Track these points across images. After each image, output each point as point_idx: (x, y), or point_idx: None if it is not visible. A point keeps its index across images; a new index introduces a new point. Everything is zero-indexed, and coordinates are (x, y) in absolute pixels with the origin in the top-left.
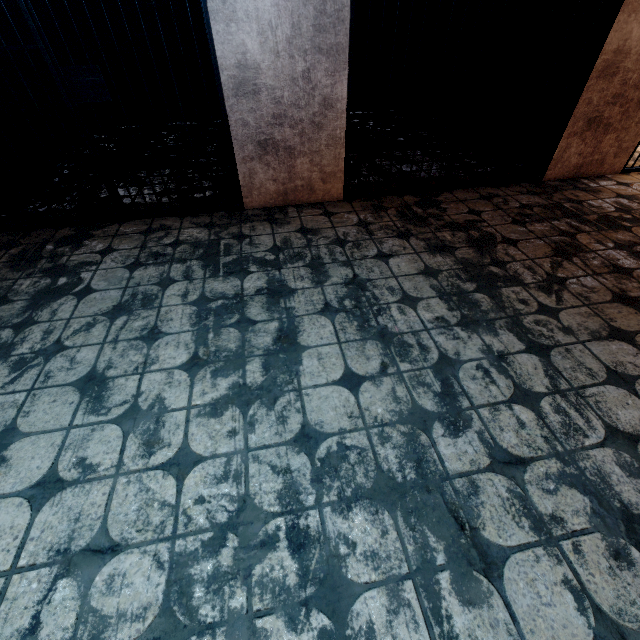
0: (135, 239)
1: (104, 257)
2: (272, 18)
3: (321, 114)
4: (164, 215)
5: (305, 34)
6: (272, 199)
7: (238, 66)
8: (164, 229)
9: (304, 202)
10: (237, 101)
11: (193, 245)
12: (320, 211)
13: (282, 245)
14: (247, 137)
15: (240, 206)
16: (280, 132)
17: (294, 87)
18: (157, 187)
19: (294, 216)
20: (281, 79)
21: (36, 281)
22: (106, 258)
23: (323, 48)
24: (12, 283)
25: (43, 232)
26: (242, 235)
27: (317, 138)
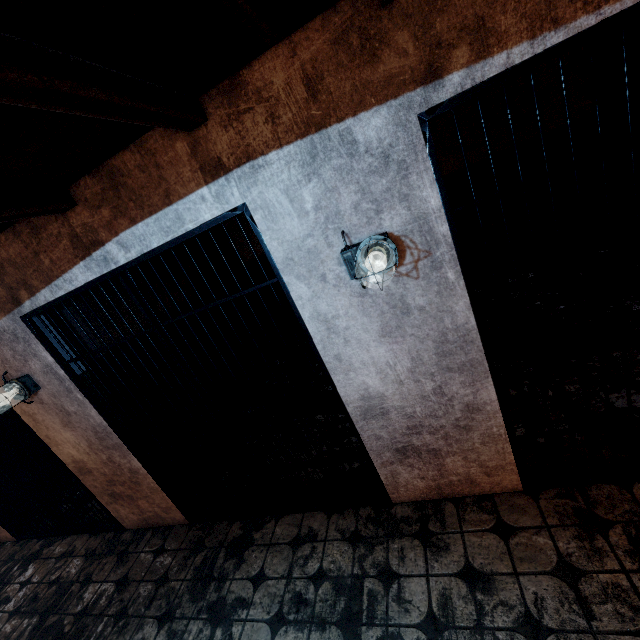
0: (284, 557)
1: (255, 592)
2: (388, 359)
3: (466, 417)
4: (313, 509)
5: (428, 361)
6: (423, 493)
7: (362, 398)
8: (310, 539)
9: (465, 494)
10: (366, 422)
11: (335, 585)
12: (490, 520)
13: (440, 614)
14: (382, 446)
15: (387, 500)
16: (418, 438)
17: (426, 402)
18: (312, 448)
19: (454, 529)
20: (409, 399)
21: (200, 629)
22: (256, 594)
23: (453, 366)
24: (185, 626)
25: (221, 527)
26: (388, 571)
27: (467, 438)
